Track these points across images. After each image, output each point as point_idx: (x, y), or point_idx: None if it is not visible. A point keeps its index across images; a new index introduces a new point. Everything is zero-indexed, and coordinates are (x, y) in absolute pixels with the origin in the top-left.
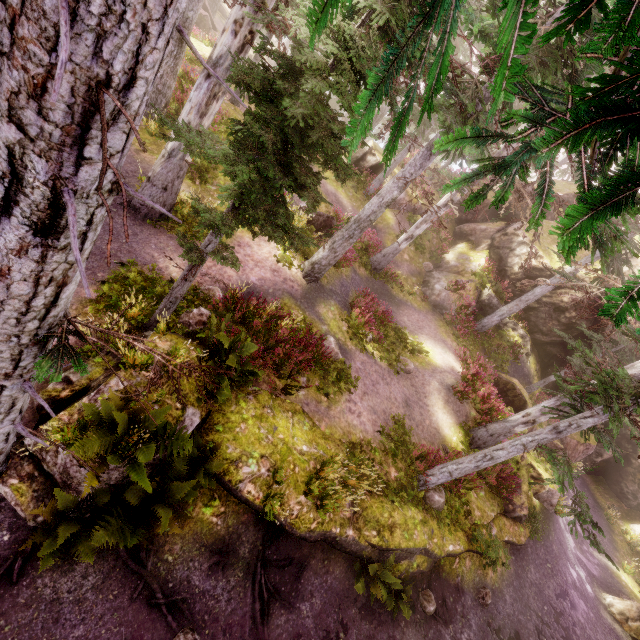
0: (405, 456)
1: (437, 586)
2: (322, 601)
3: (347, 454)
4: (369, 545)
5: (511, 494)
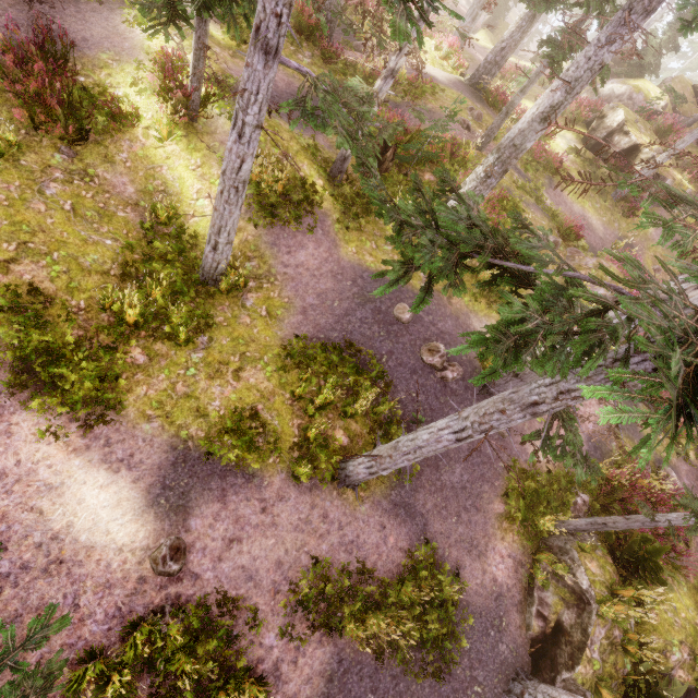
0: None
1: None
2: None
3: None
4: None
5: None
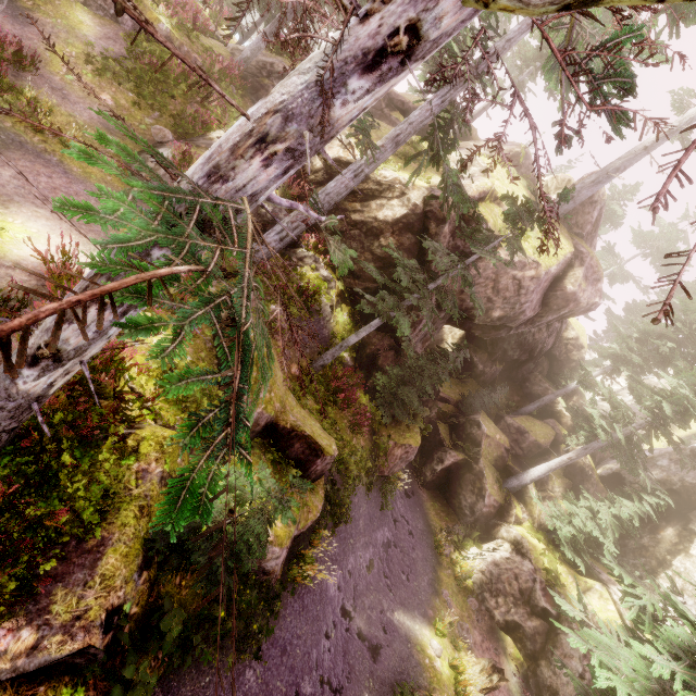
0: None
1: None
2: None
3: None
4: None
5: (18, 600)
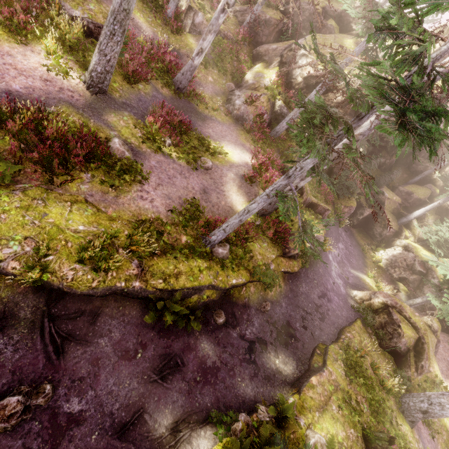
0: (196, 226)
1: (228, 307)
2: (121, 334)
3: (134, 229)
4: (157, 290)
5: (286, 242)
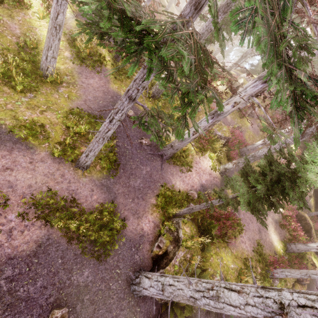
0: (262, 261)
1: None
2: None
3: (244, 264)
4: None
5: None
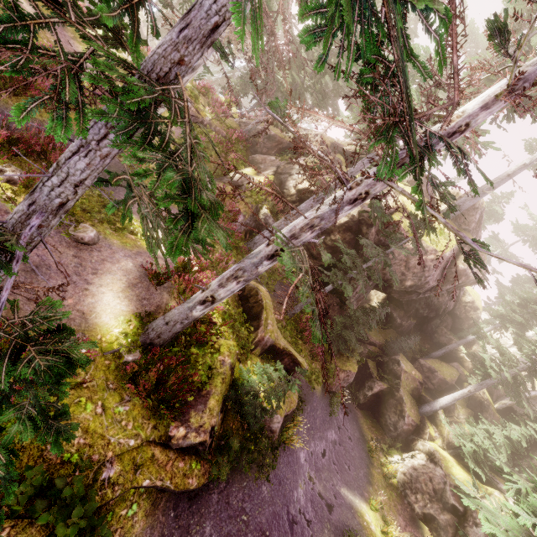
0: None
1: None
2: None
3: None
4: None
5: (181, 411)
